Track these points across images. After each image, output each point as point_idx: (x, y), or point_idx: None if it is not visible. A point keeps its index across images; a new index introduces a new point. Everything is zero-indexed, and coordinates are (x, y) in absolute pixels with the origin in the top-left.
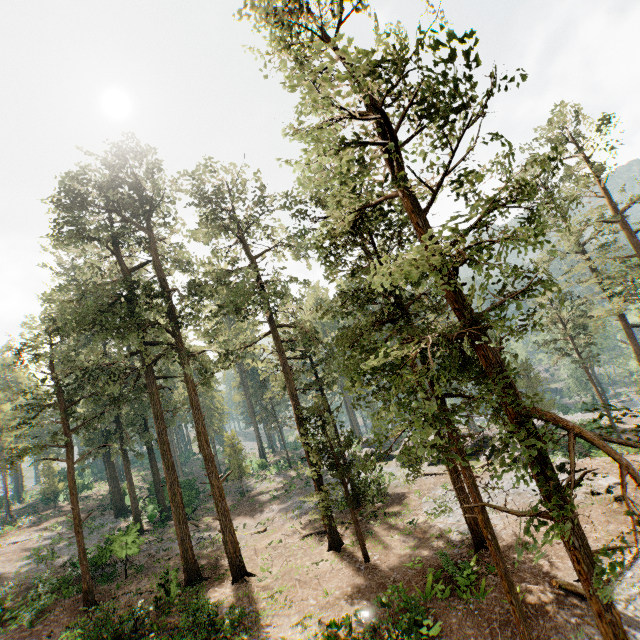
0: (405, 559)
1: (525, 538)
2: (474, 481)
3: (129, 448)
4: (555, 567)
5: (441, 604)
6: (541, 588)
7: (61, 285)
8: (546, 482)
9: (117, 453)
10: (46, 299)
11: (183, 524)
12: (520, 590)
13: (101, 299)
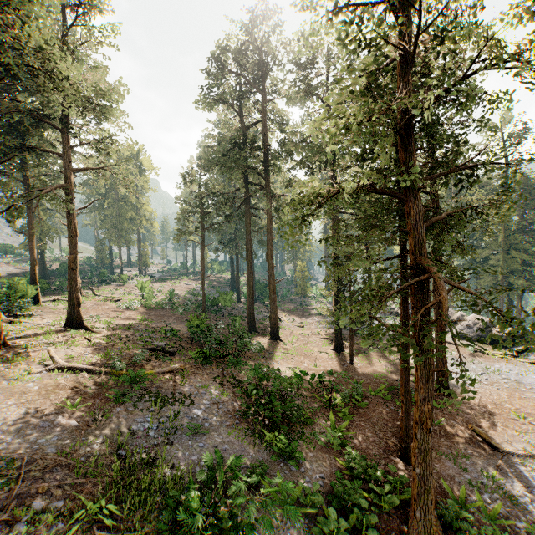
0: (377, 374)
1: (486, 404)
2: (407, 319)
3: (238, 252)
4: (492, 427)
5: (379, 400)
6: (464, 429)
7: (204, 135)
8: (415, 314)
9: (232, 253)
10: (199, 145)
11: (251, 299)
12: (445, 422)
13: (223, 147)
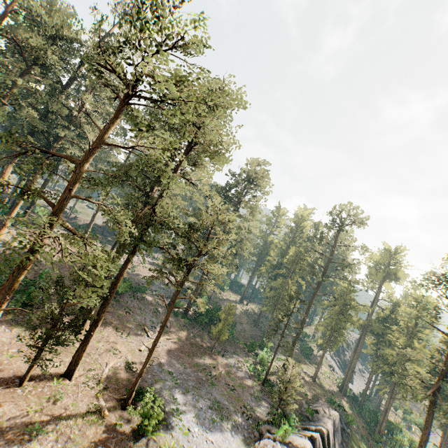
0: None
1: None
2: None
3: None
4: None
5: None
6: None
7: None
8: None
9: None
10: None
11: None
12: None
13: None
